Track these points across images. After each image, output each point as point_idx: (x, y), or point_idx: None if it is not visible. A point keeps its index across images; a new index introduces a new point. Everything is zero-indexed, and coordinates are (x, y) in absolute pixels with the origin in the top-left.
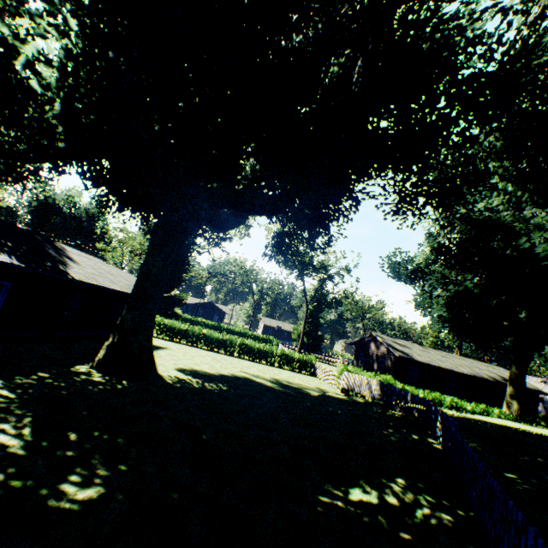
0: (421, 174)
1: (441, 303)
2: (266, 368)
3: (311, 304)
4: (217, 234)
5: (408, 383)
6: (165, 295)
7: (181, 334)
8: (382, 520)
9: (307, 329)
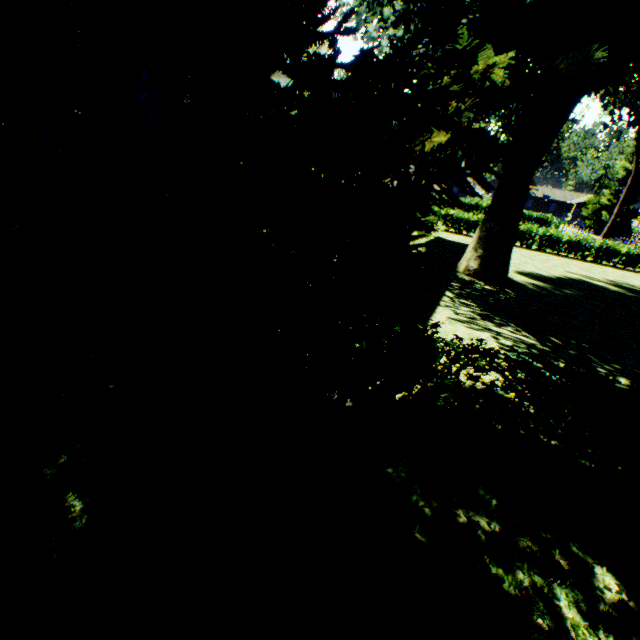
0: None
1: None
2: (583, 266)
3: (630, 162)
4: None
5: None
6: None
7: (469, 226)
8: None
9: (613, 202)
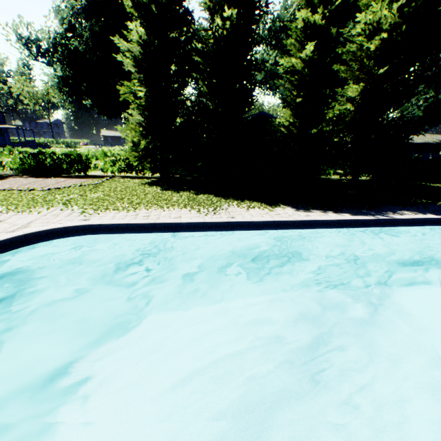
0: (438, 60)
1: (421, 110)
2: None
3: None
4: None
5: None
6: None
7: None
8: None
9: None
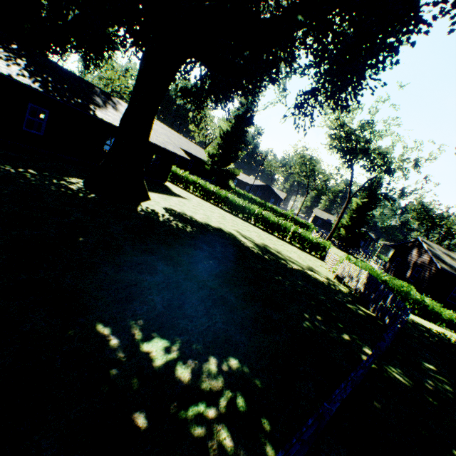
0: None
1: None
2: (270, 238)
3: (360, 200)
4: (242, 95)
5: (445, 302)
6: (221, 169)
7: (210, 194)
8: (134, 385)
9: (349, 223)
